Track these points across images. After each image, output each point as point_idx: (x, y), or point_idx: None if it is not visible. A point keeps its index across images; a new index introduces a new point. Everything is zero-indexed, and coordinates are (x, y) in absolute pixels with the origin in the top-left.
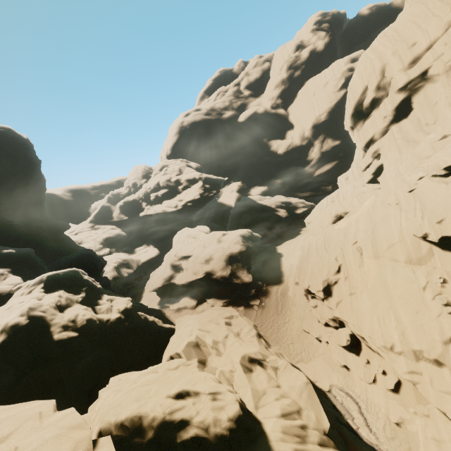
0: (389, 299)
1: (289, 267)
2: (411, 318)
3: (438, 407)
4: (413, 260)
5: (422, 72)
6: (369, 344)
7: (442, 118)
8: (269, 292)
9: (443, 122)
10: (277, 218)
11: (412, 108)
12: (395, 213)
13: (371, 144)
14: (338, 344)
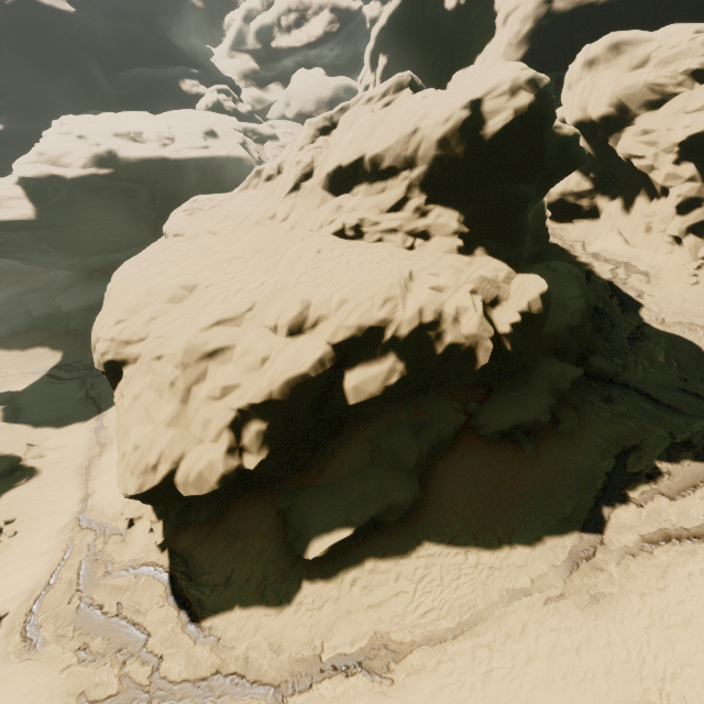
0: None
1: None
2: None
3: None
4: None
5: None
6: None
7: None
8: None
9: None
10: None
11: None
12: None
13: None
14: None
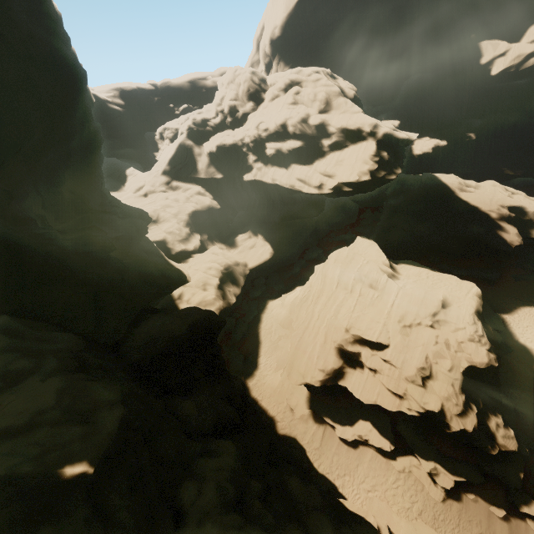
0: None
1: None
2: None
3: None
4: None
5: None
6: None
7: None
8: None
9: None
10: (503, 246)
11: None
12: None
13: None
14: None
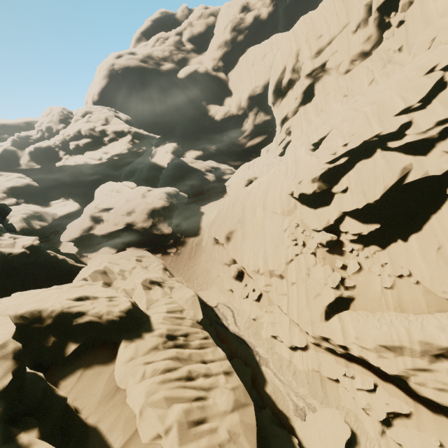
0: (264, 239)
1: (207, 223)
2: (273, 250)
3: (277, 304)
4: (285, 212)
5: (322, 64)
6: (248, 272)
7: (328, 107)
8: (186, 242)
9: (327, 110)
10: (205, 181)
11: (314, 94)
12: (283, 178)
13: (285, 122)
14: (229, 275)
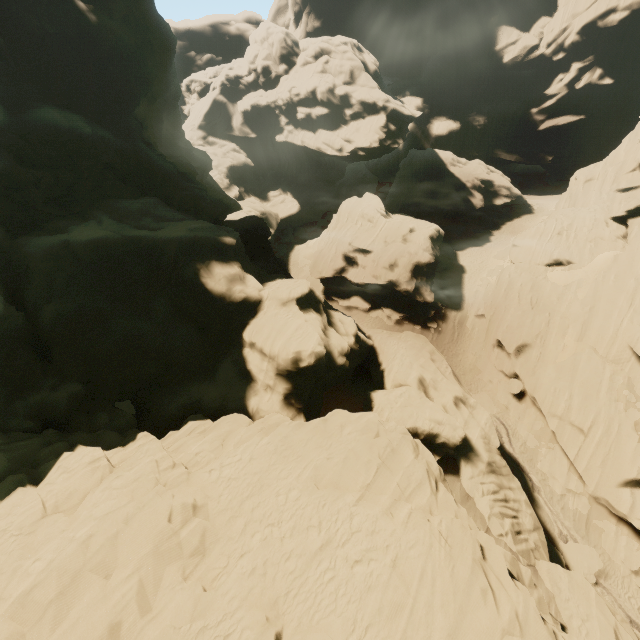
0: (572, 379)
1: (472, 293)
2: (581, 400)
3: (563, 448)
4: (610, 356)
5: None
6: (534, 400)
7: None
8: (447, 316)
9: None
10: (469, 207)
11: None
12: (623, 305)
13: None
14: (507, 389)
